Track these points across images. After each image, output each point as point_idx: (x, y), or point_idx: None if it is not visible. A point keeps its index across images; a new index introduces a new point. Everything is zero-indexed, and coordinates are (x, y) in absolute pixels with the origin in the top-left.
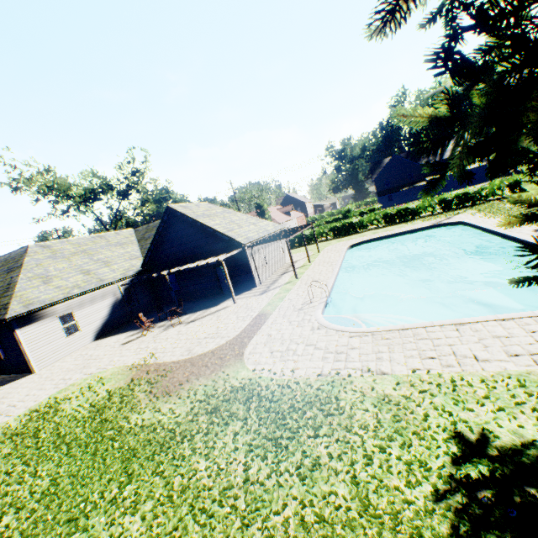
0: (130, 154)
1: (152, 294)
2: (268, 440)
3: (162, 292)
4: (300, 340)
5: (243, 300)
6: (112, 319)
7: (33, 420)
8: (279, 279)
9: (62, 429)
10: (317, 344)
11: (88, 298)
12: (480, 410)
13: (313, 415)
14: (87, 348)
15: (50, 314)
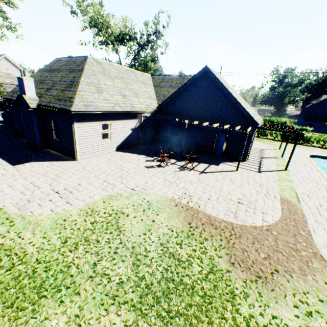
0: (157, 16)
1: (155, 131)
2: None
3: (163, 132)
4: None
5: (243, 171)
6: (130, 139)
7: (98, 228)
8: (263, 162)
9: (141, 268)
10: None
11: (122, 117)
12: None
13: None
14: (113, 156)
15: (97, 120)
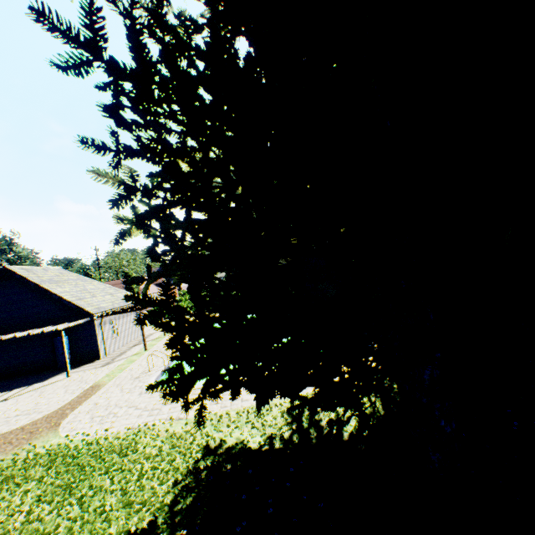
0: None
1: None
2: (60, 488)
3: None
4: (125, 404)
5: (80, 373)
6: None
7: None
8: (128, 351)
9: None
10: (139, 405)
11: None
12: (227, 430)
13: (111, 458)
14: None
15: None
